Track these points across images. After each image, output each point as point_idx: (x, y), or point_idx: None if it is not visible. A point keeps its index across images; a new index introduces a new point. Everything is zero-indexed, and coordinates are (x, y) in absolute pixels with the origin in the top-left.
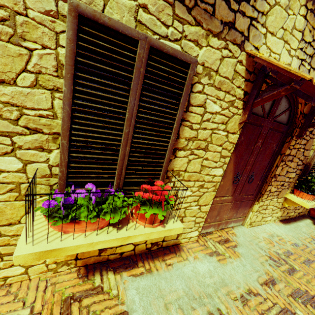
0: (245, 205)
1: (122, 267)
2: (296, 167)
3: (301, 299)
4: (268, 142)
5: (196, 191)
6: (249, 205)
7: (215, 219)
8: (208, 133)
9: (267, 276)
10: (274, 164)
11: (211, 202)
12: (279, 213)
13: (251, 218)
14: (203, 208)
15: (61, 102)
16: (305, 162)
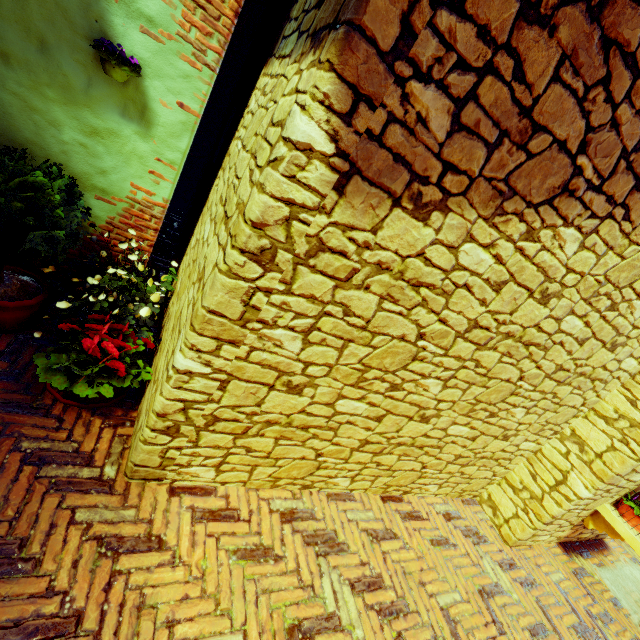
0: None
1: (582, 552)
2: None
3: None
4: None
5: None
6: None
7: None
8: None
9: None
10: None
11: None
12: None
13: None
14: None
15: None
16: None
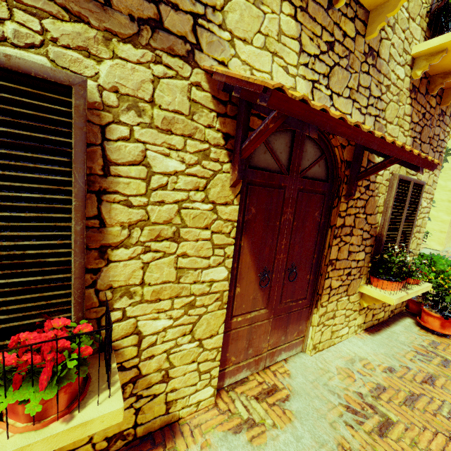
0: (297, 319)
1: None
2: (362, 242)
3: None
4: (305, 212)
5: (182, 315)
6: (305, 316)
7: (246, 354)
8: (173, 210)
9: None
10: (326, 244)
11: (222, 329)
12: (360, 319)
13: (312, 338)
14: (209, 343)
15: None
16: (374, 233)
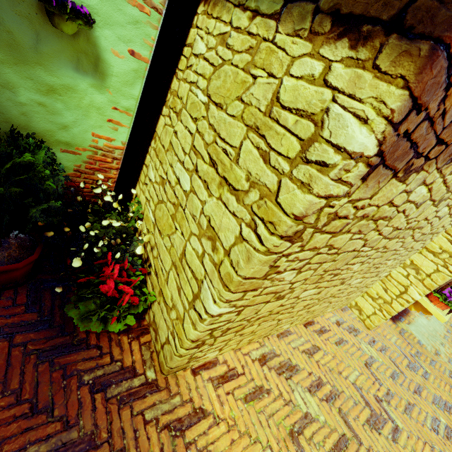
0: None
1: (400, 319)
2: None
3: None
4: None
5: None
6: None
7: None
8: None
9: (446, 328)
10: None
11: None
12: None
13: None
14: None
15: None
16: None
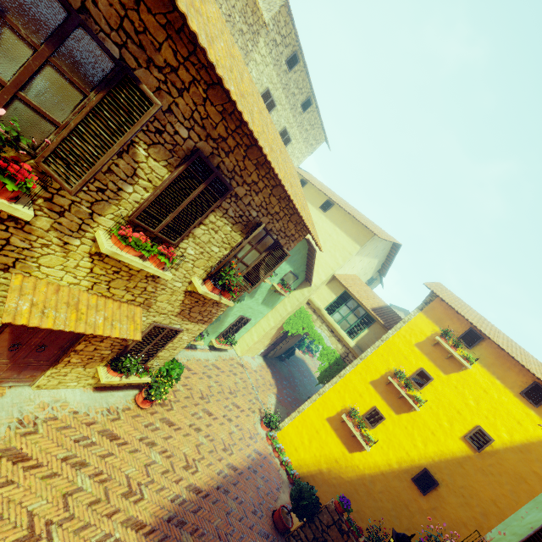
0: (35, 369)
1: None
2: (111, 346)
3: (4, 454)
4: None
5: None
6: (43, 369)
7: None
8: None
9: None
10: (80, 341)
11: None
12: (93, 381)
13: (40, 382)
14: None
15: None
16: (125, 344)
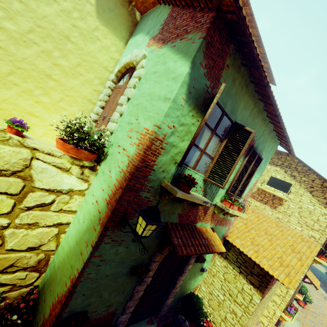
0: None
1: (279, 324)
2: None
3: None
4: None
5: None
6: None
7: None
8: None
9: (300, 326)
10: None
11: None
12: None
13: None
14: None
15: (292, 294)
16: None
